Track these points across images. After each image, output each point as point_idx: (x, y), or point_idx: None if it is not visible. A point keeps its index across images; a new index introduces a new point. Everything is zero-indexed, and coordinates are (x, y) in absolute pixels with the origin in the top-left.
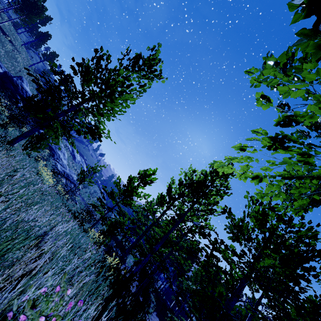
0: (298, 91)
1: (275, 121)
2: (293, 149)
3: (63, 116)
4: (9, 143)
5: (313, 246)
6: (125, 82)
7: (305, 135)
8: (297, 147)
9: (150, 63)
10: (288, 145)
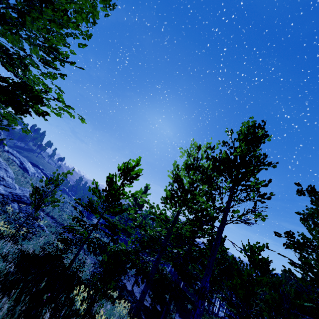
0: None
1: None
2: None
3: None
4: None
5: None
6: None
7: None
8: None
9: None
10: None
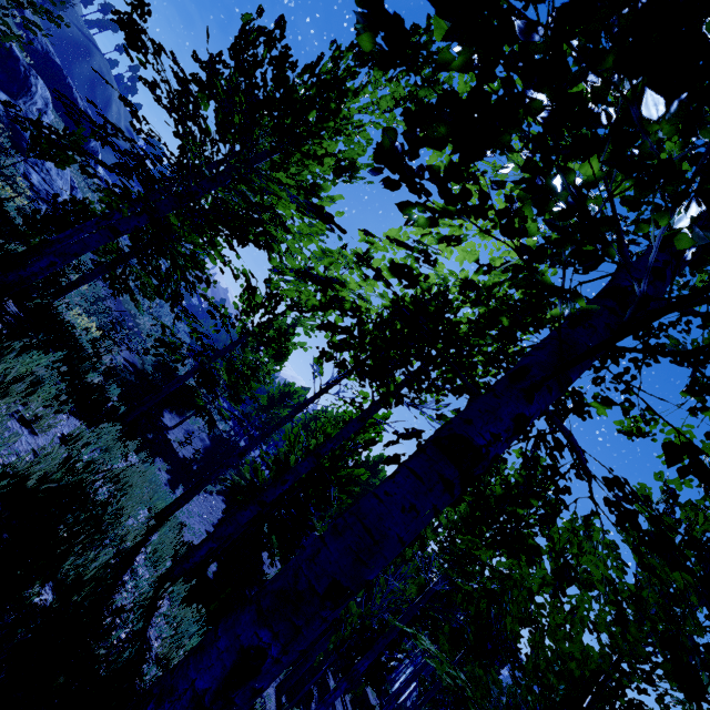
0: None
1: None
2: None
3: None
4: None
5: (355, 123)
6: None
7: None
8: None
9: None
10: None
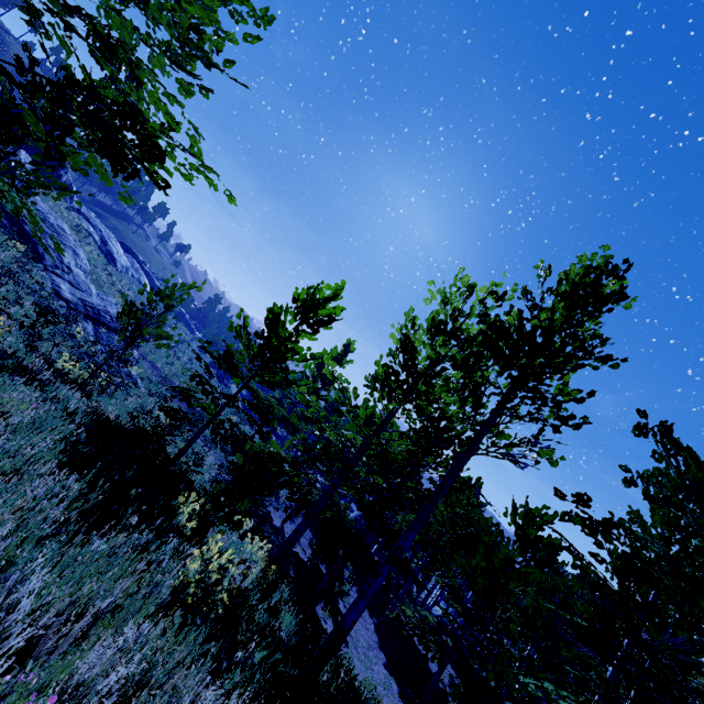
0: None
1: None
2: None
3: None
4: None
5: None
6: None
7: None
8: None
9: None
10: None
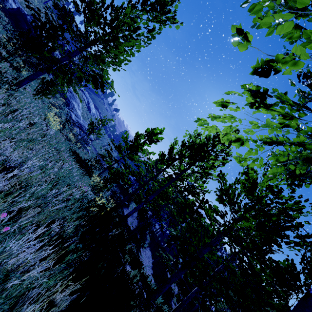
0: (286, 23)
1: (251, 68)
2: (276, 109)
3: (67, 61)
4: (17, 84)
5: (295, 218)
6: (131, 24)
7: (304, 96)
8: (281, 106)
9: (163, 1)
10: (271, 104)
